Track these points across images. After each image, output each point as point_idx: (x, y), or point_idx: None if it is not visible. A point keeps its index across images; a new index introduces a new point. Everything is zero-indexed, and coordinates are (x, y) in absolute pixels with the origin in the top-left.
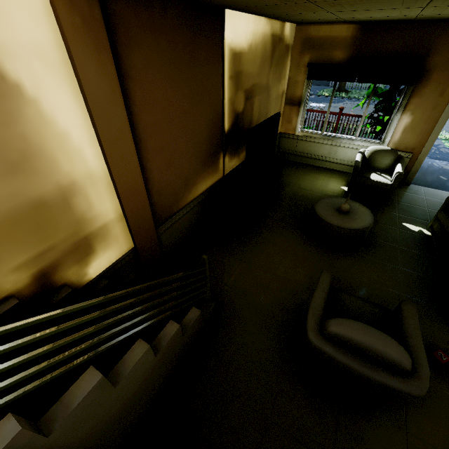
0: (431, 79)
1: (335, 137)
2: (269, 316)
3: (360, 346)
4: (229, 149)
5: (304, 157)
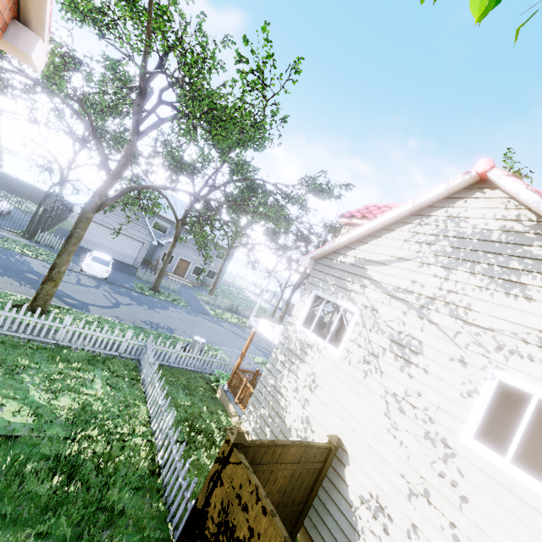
0: None
1: None
2: None
3: None
4: None
5: None
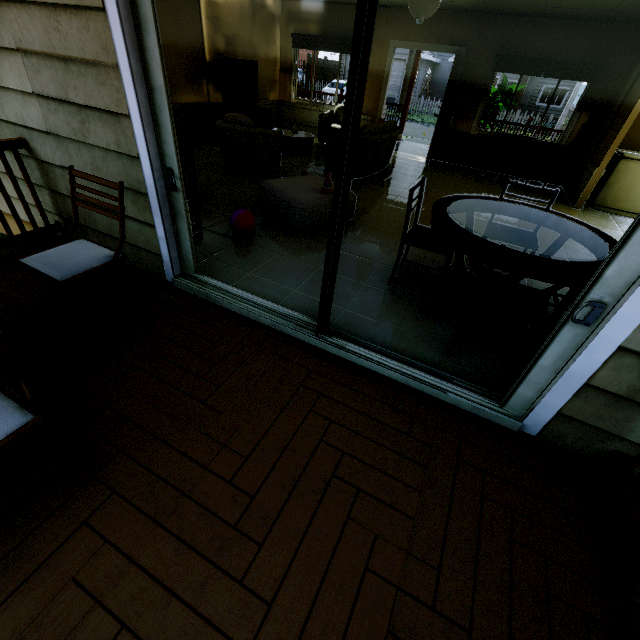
0: (372, 51)
1: (320, 103)
2: (218, 162)
3: (234, 119)
4: (213, 81)
5: (300, 125)
